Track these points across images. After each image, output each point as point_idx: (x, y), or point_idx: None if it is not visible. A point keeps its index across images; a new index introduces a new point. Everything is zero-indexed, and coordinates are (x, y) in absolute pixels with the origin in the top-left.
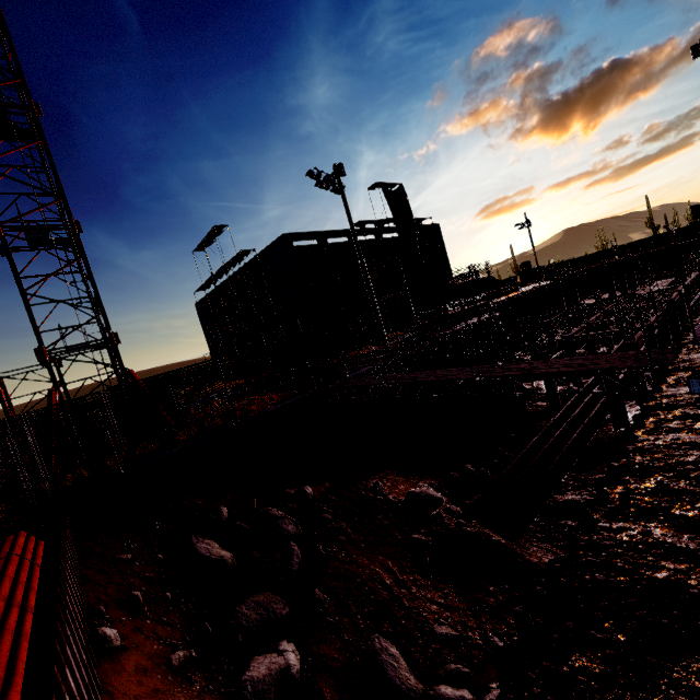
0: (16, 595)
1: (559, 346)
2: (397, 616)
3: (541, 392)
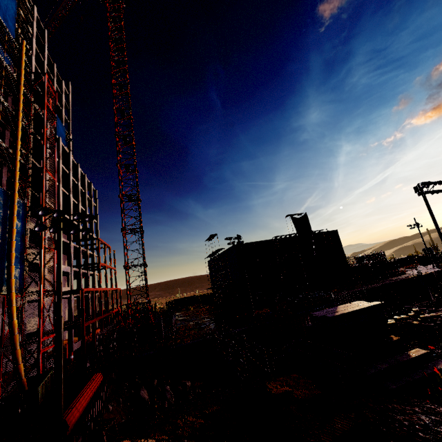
0: (92, 388)
1: None
2: None
3: None
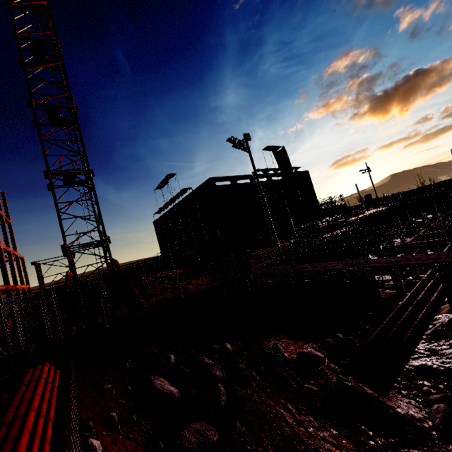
0: (42, 408)
1: (398, 250)
2: (299, 450)
3: (389, 282)
